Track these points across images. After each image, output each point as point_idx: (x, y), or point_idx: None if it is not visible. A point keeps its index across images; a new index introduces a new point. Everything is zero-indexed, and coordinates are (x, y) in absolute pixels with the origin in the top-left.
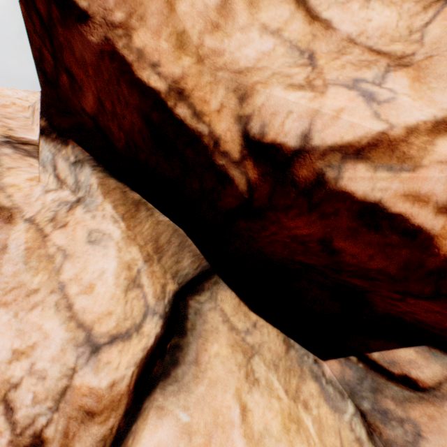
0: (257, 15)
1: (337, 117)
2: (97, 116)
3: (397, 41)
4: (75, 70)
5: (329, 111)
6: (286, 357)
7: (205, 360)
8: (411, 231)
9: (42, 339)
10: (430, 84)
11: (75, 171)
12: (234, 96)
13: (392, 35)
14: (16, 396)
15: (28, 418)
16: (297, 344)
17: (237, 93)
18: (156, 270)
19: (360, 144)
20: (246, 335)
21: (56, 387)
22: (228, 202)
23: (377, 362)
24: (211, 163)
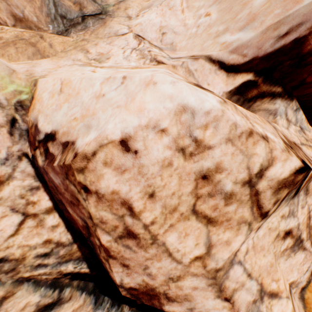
0: None
1: None
2: (310, 83)
3: None
4: None
5: None
6: None
7: None
8: None
9: None
10: None
11: (295, 114)
12: None
13: None
14: None
15: None
16: None
17: None
18: None
19: None
20: None
21: None
22: None
23: None
24: None
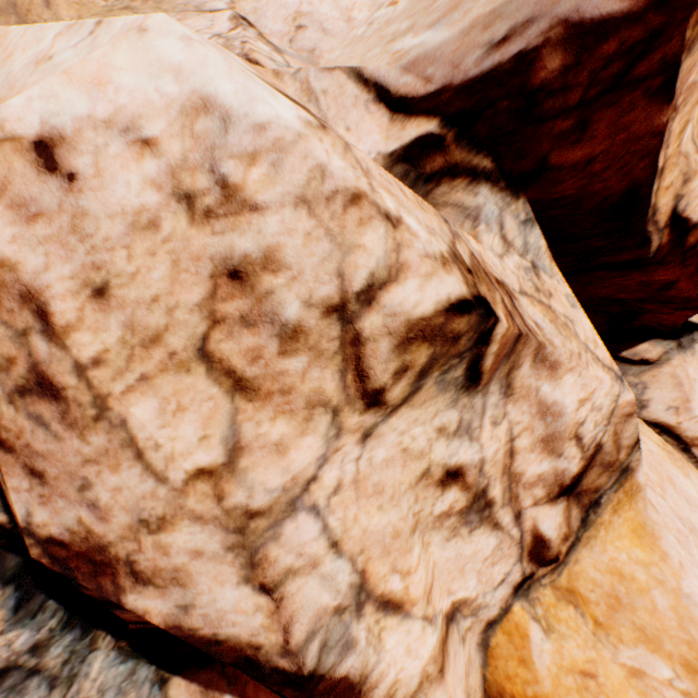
0: None
1: None
2: (559, 169)
3: None
4: (597, 126)
5: None
6: None
7: None
8: None
9: (598, 385)
10: None
11: (524, 232)
12: (681, 179)
13: None
14: (582, 430)
15: (591, 438)
16: None
17: (684, 177)
18: None
19: None
20: None
21: (607, 411)
22: (620, 258)
23: (625, 357)
24: (643, 230)
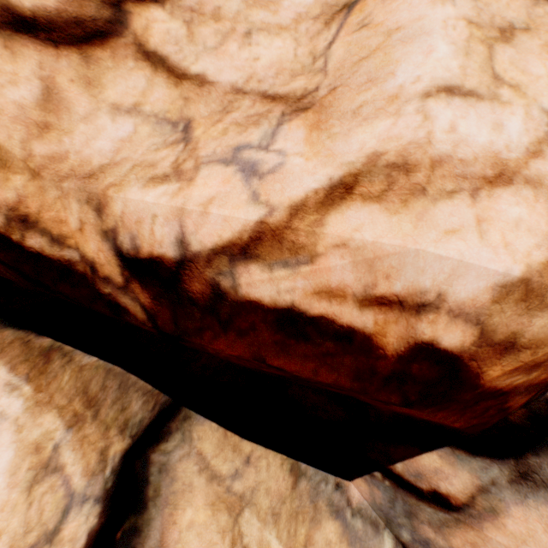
0: (102, 95)
1: (206, 212)
2: None
3: (300, 74)
4: None
5: (195, 206)
6: (292, 495)
7: (174, 539)
8: (344, 333)
9: None
10: (332, 129)
11: None
12: (90, 208)
13: (293, 69)
14: None
15: None
16: (310, 468)
17: (91, 204)
18: (90, 432)
19: (242, 240)
20: (233, 481)
21: None
22: (147, 328)
23: (403, 477)
24: (98, 293)
